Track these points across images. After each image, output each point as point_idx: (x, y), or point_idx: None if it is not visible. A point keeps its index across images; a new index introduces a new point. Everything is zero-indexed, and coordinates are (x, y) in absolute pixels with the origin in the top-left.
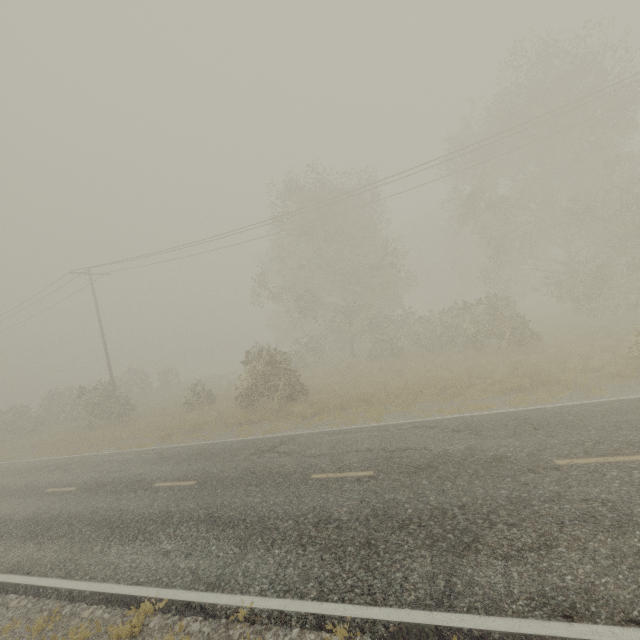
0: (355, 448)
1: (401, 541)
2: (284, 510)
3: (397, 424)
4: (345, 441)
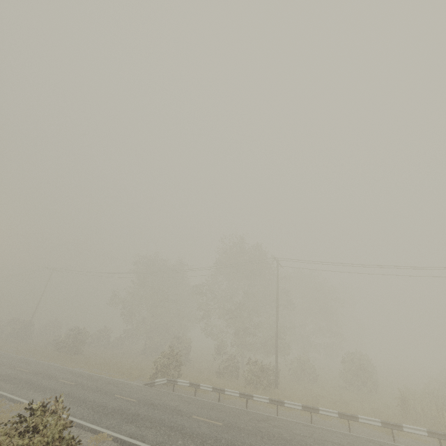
0: (42, 368)
1: None
2: None
3: (70, 368)
4: (47, 366)
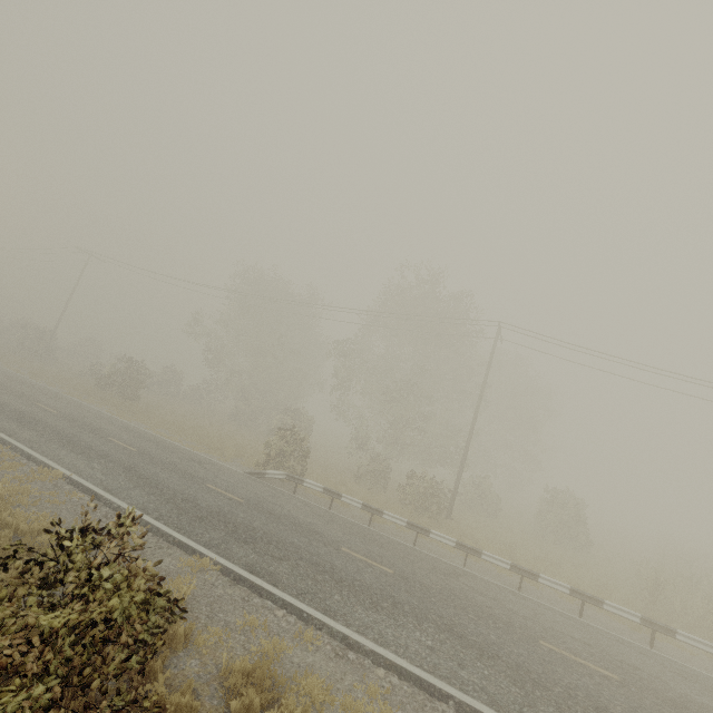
0: (79, 411)
1: (8, 415)
2: (0, 399)
3: (124, 421)
4: (86, 410)
